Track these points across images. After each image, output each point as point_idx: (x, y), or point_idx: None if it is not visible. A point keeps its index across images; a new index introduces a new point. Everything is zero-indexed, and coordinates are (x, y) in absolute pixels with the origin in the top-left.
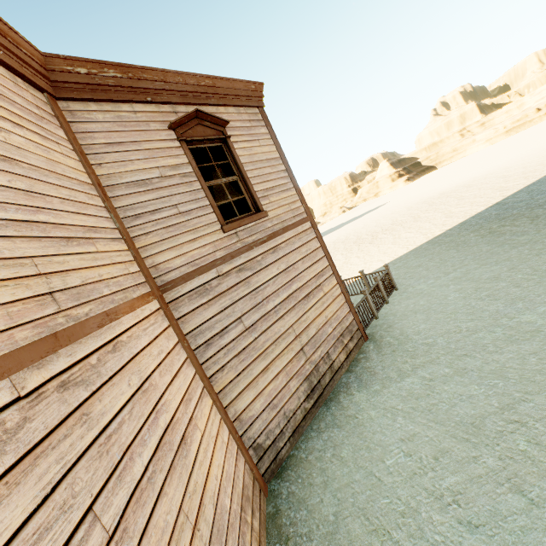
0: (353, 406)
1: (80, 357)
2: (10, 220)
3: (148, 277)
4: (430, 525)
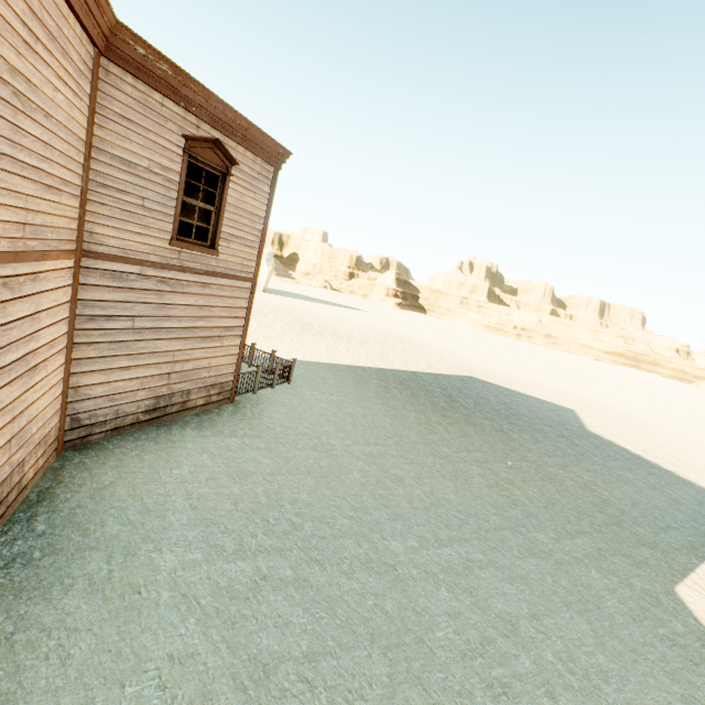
0: (180, 436)
1: (18, 273)
2: (30, 165)
3: (80, 239)
4: (173, 503)
